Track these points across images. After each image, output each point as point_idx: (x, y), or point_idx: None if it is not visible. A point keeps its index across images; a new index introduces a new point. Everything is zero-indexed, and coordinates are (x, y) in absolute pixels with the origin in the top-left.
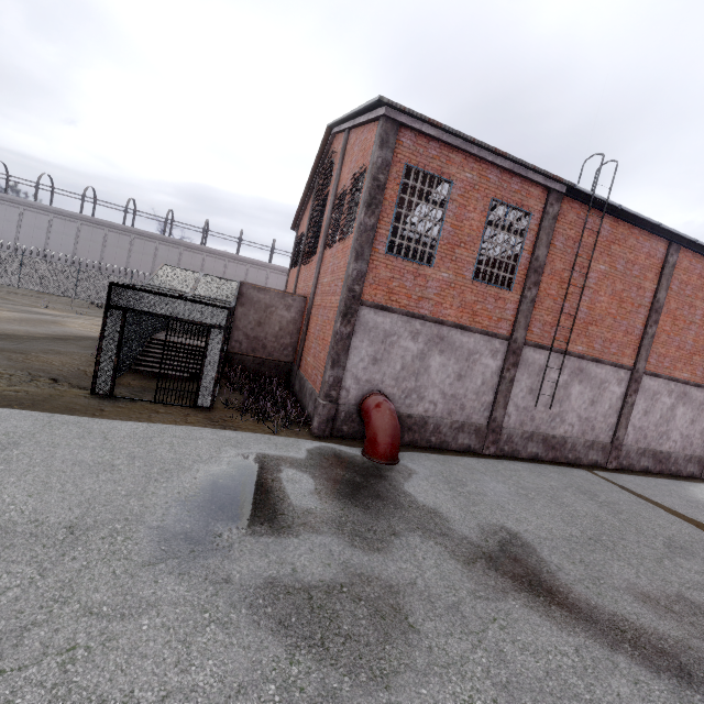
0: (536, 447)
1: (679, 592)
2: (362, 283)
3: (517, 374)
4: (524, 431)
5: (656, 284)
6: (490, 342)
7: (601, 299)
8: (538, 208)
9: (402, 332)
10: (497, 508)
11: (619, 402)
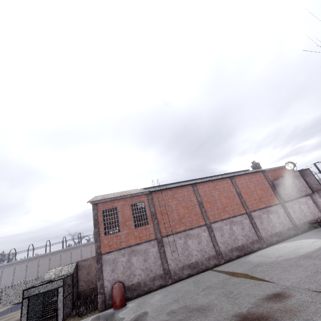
0: (187, 271)
1: (186, 305)
2: (100, 248)
3: (165, 248)
4: (179, 267)
5: (195, 197)
6: (150, 243)
7: (180, 210)
8: (145, 199)
9: (118, 256)
10: (149, 305)
11: (209, 237)
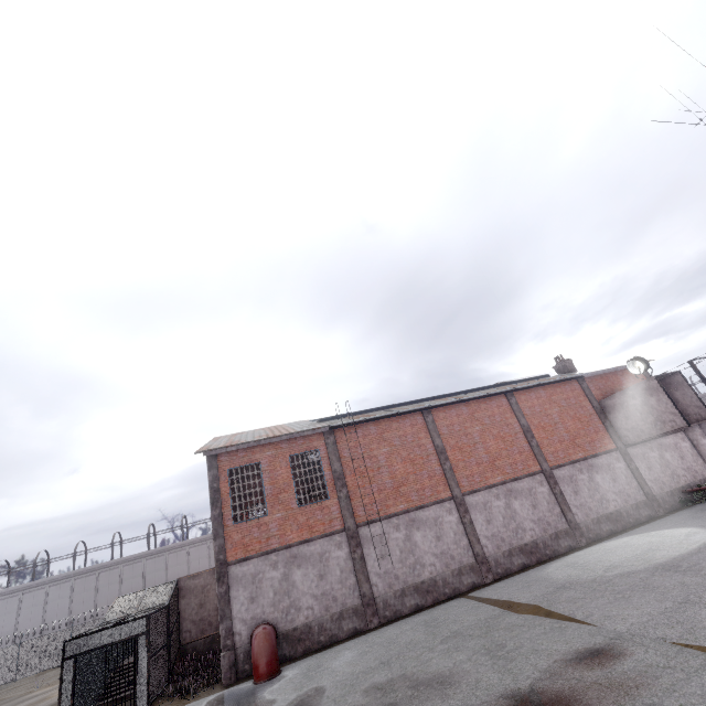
0: (412, 598)
1: (404, 673)
2: (224, 551)
3: (365, 550)
4: (395, 591)
5: (430, 437)
6: (332, 540)
7: (397, 468)
8: (321, 444)
9: (264, 568)
10: (328, 674)
11: (460, 525)
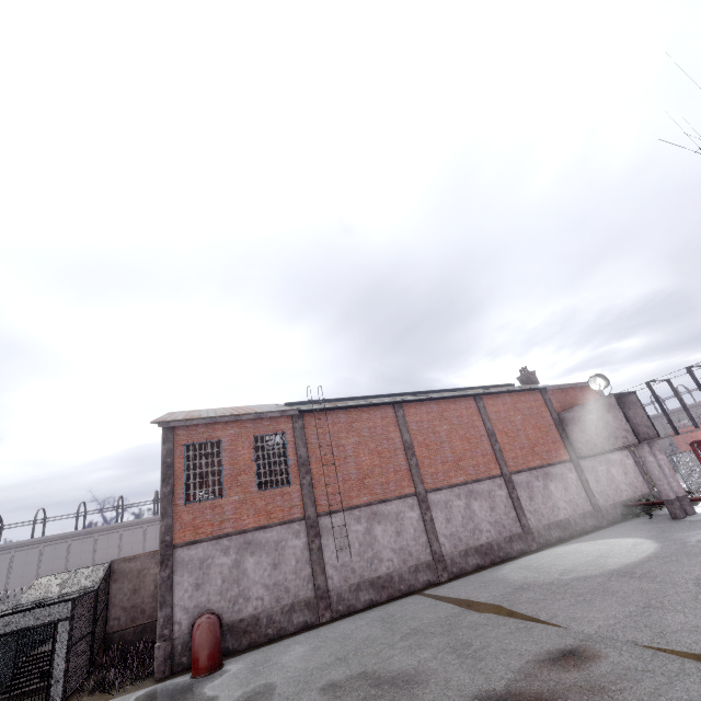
0: (367, 593)
1: (364, 670)
2: (171, 532)
3: (323, 541)
4: (350, 585)
5: (399, 431)
6: (290, 528)
7: (363, 459)
8: (289, 427)
9: (214, 553)
10: (277, 670)
11: (421, 522)
